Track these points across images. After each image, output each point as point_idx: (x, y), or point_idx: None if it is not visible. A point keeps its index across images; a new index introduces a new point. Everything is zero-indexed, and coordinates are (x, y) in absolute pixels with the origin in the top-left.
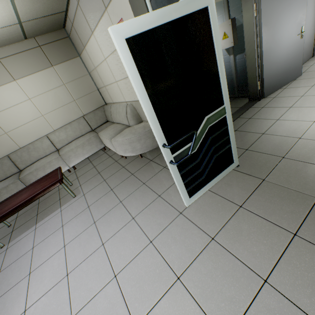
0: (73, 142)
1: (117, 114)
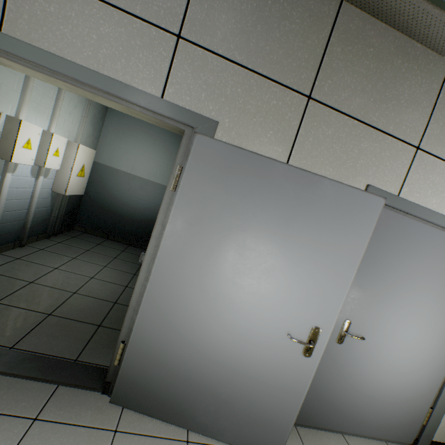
0: None
1: None
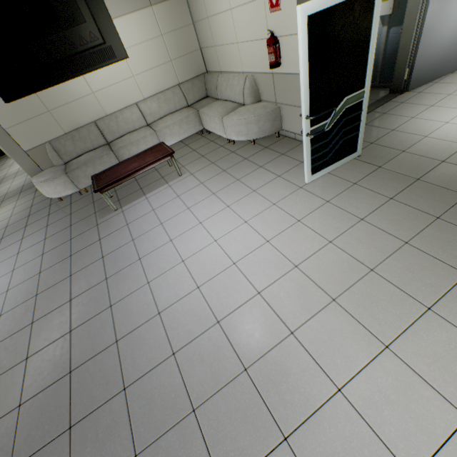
0: (167, 117)
1: (228, 88)
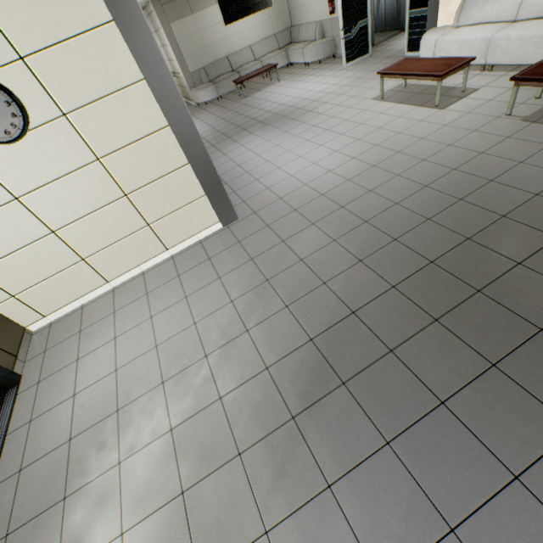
0: (267, 55)
1: (306, 33)
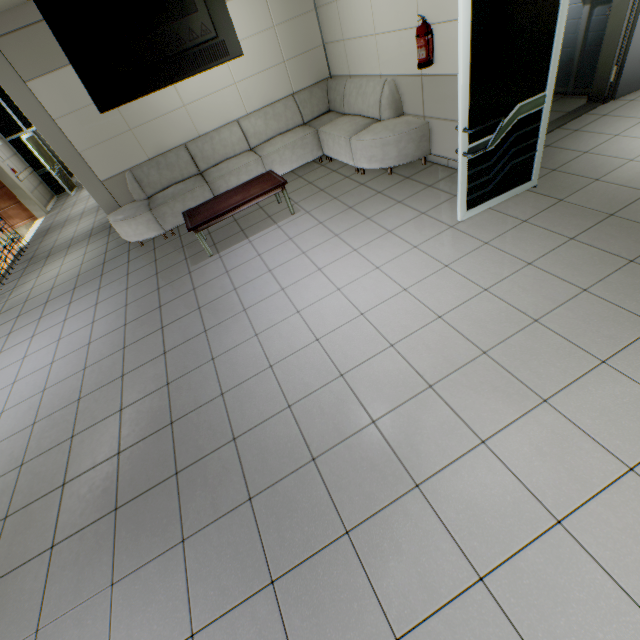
0: (276, 139)
1: (360, 98)
